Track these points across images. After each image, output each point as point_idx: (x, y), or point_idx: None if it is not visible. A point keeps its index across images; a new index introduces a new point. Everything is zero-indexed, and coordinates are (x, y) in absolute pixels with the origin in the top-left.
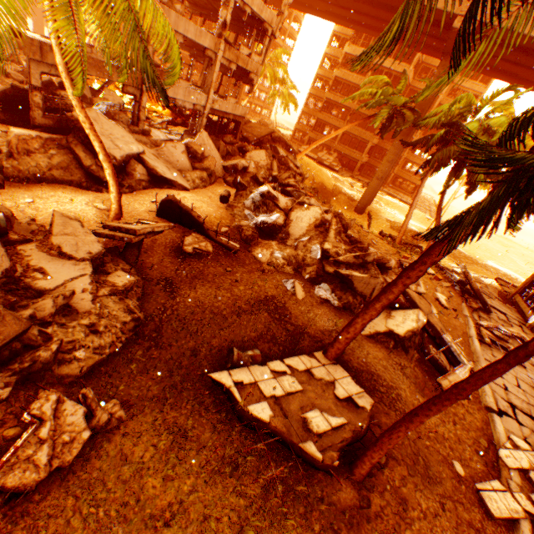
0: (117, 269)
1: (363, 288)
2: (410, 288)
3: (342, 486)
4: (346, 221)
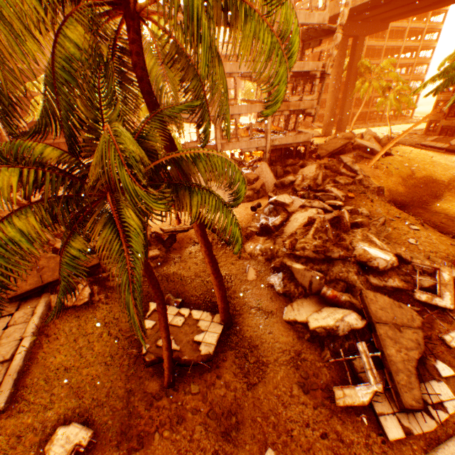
0: (155, 248)
1: (301, 279)
2: (416, 296)
3: (155, 381)
4: (361, 219)
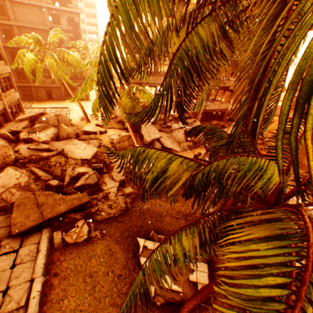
0: (129, 186)
1: None
2: None
3: None
4: None
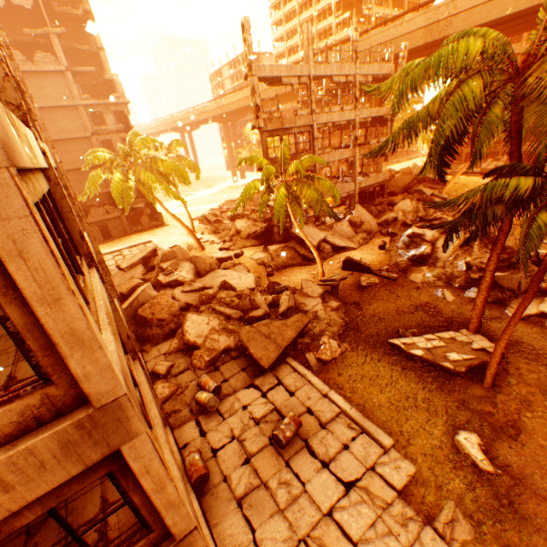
0: (330, 300)
1: (507, 284)
2: None
3: (474, 388)
4: None
